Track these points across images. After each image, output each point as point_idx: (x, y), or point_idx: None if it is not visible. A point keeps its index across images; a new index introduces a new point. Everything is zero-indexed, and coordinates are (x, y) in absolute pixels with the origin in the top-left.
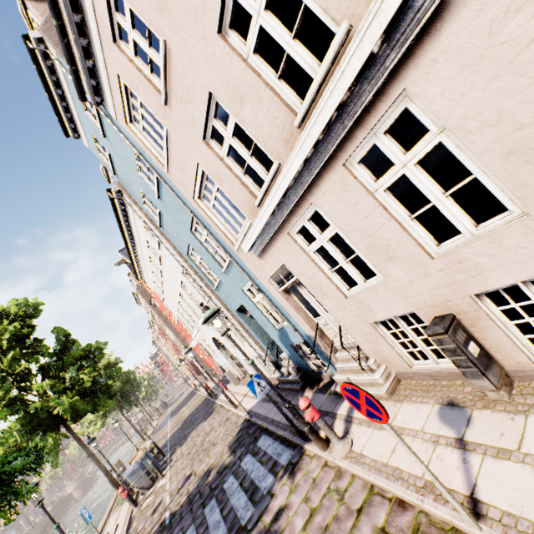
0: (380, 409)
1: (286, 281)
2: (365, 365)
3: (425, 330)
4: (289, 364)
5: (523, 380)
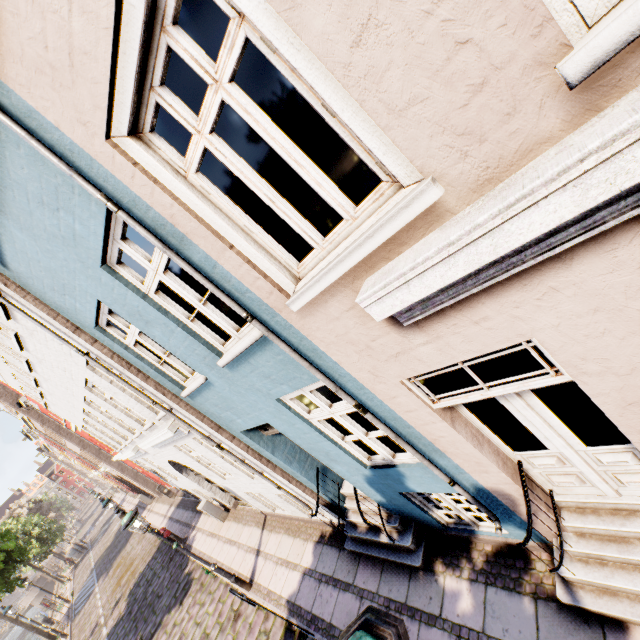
0: None
1: (486, 386)
2: None
3: None
4: (374, 510)
5: None
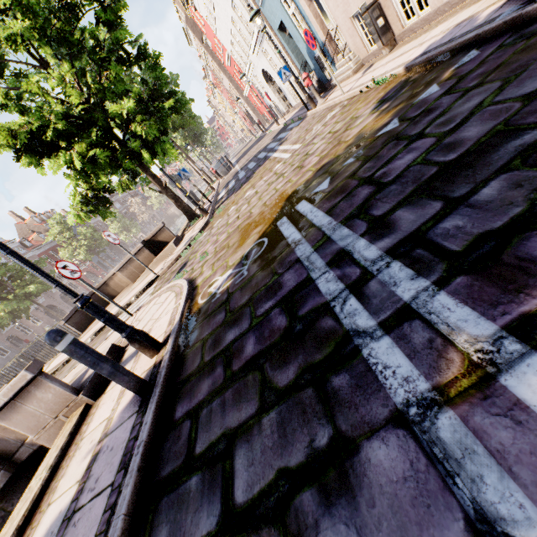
0: (313, 39)
1: None
2: (347, 58)
3: (361, 12)
4: (314, 79)
5: (400, 42)
